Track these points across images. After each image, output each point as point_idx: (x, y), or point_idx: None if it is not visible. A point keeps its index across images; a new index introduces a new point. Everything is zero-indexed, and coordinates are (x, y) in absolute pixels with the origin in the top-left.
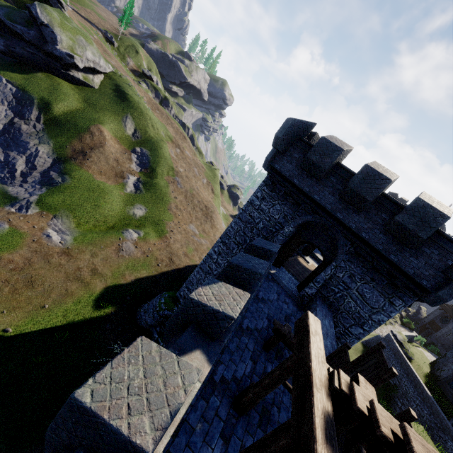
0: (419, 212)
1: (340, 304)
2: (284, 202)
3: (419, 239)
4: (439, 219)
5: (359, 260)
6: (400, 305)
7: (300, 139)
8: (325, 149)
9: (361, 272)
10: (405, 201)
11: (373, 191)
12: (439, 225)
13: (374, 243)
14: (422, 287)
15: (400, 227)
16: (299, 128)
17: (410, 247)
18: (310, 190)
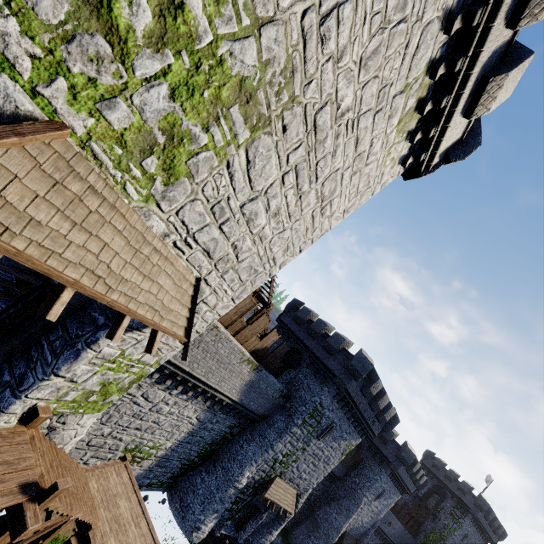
0: (335, 337)
1: (297, 393)
2: (282, 337)
3: (334, 349)
4: (342, 340)
5: (311, 366)
6: (326, 390)
7: (296, 308)
8: (304, 311)
9: (311, 373)
10: (443, 463)
11: (319, 328)
12: (342, 342)
13: (317, 355)
14: (334, 374)
15: (328, 344)
16: (296, 303)
17: (331, 354)
18: (295, 330)
